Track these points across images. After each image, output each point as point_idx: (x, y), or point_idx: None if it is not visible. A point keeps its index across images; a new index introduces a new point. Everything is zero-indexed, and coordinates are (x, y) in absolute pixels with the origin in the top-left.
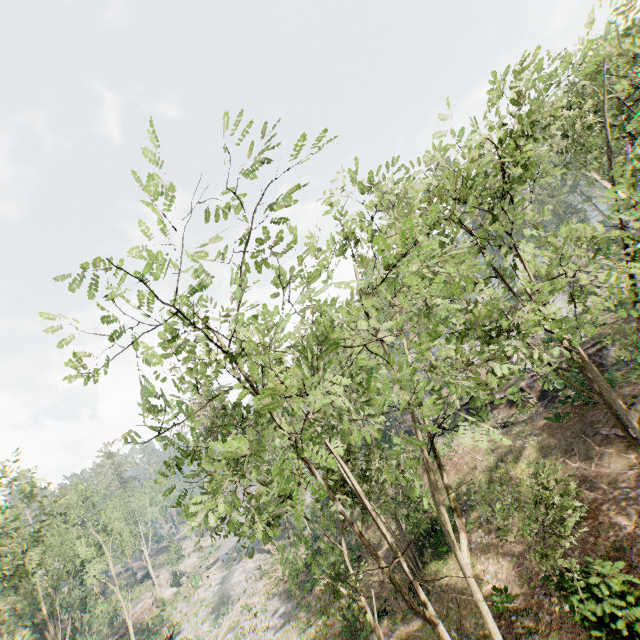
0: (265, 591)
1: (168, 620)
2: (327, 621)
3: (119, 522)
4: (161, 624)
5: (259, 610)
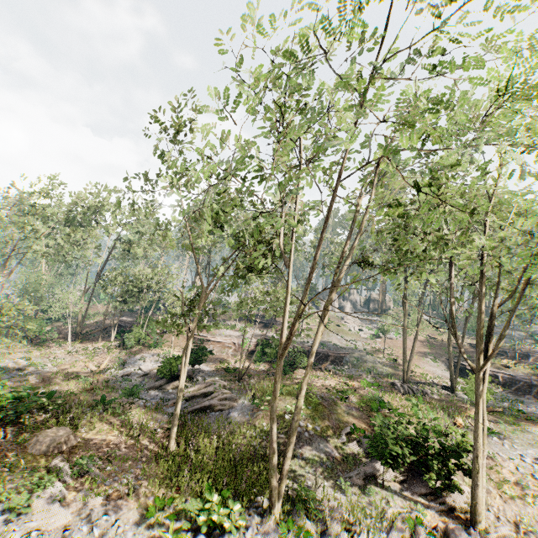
0: None
1: None
2: None
3: None
4: None
5: None
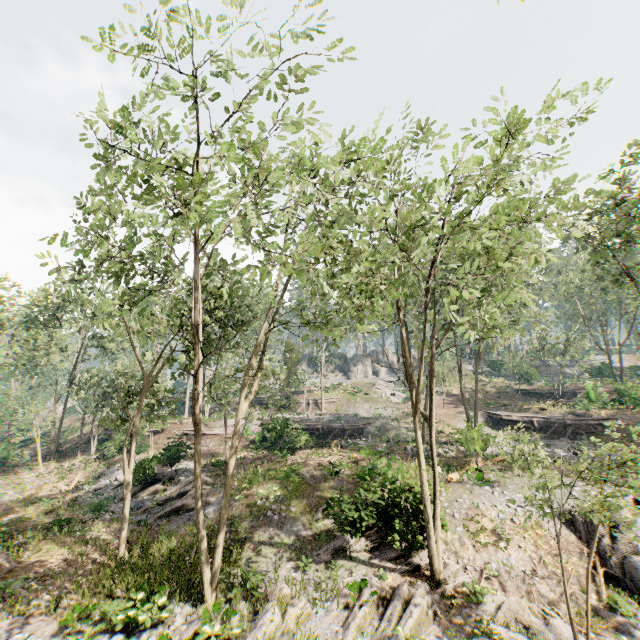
0: None
1: None
2: None
3: None
4: None
5: None
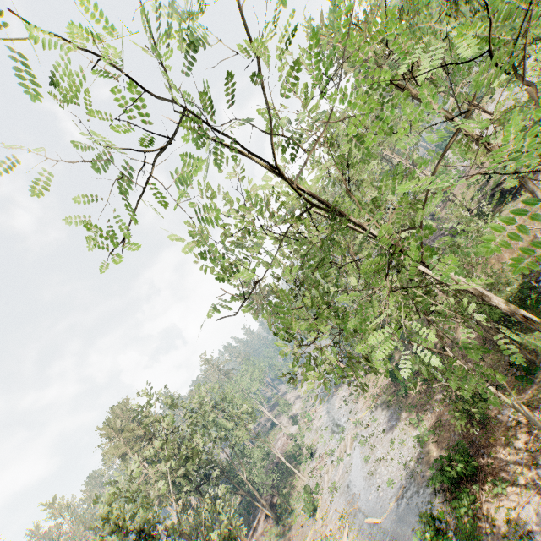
0: (366, 407)
1: (303, 446)
2: (436, 413)
3: (238, 400)
4: (300, 450)
5: (369, 421)
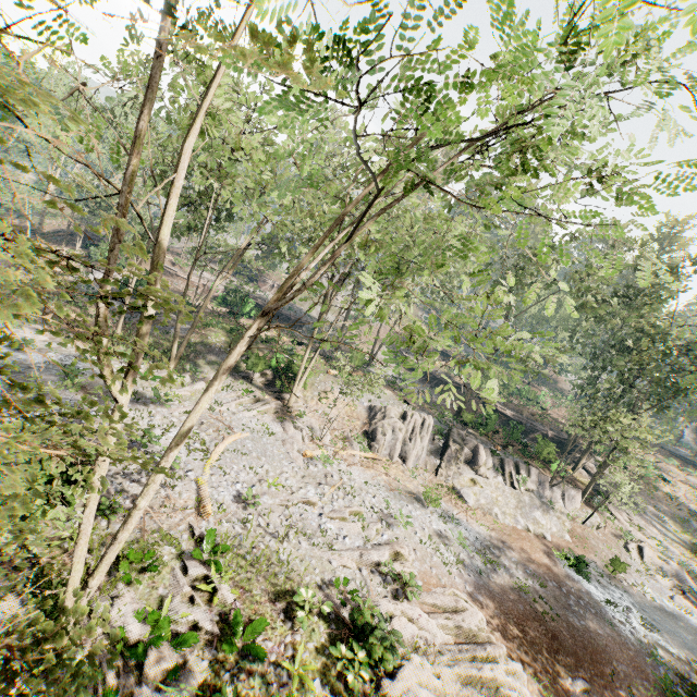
0: None
1: None
2: None
3: None
4: None
5: None
